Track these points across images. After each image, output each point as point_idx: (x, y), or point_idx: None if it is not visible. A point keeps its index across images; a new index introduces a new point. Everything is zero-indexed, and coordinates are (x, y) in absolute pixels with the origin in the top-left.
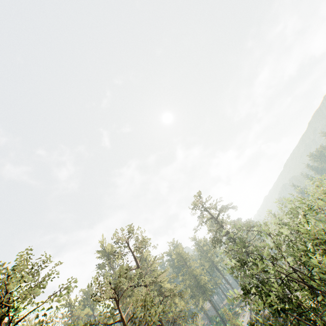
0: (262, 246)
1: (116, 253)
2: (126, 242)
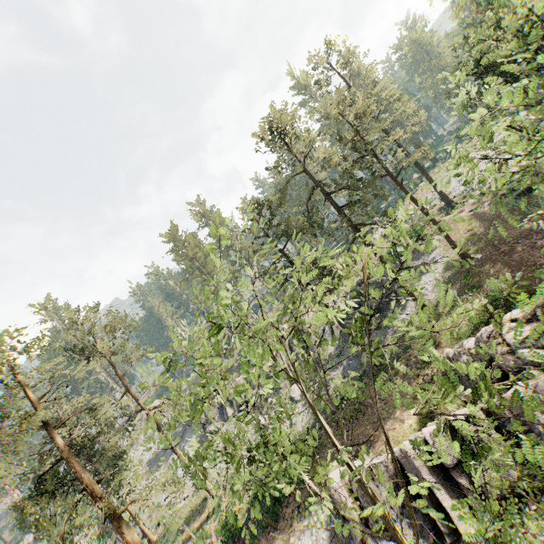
0: (505, 3)
1: (322, 82)
2: (329, 64)
